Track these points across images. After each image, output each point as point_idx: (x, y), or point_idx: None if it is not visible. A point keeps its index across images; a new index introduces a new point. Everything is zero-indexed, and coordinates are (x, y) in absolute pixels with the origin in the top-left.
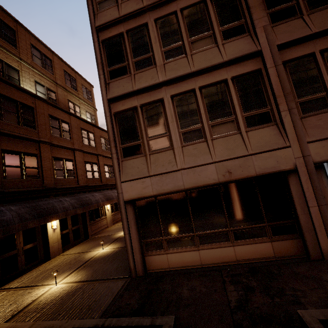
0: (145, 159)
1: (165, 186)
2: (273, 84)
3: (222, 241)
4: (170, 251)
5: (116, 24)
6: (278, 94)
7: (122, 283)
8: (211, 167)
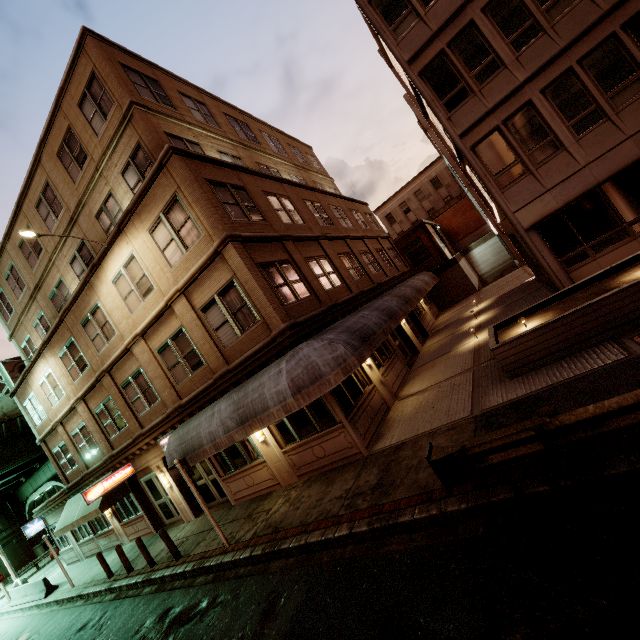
0: (533, 177)
1: (572, 192)
2: None
3: None
4: (599, 256)
5: (429, 45)
6: None
7: None
8: (627, 144)
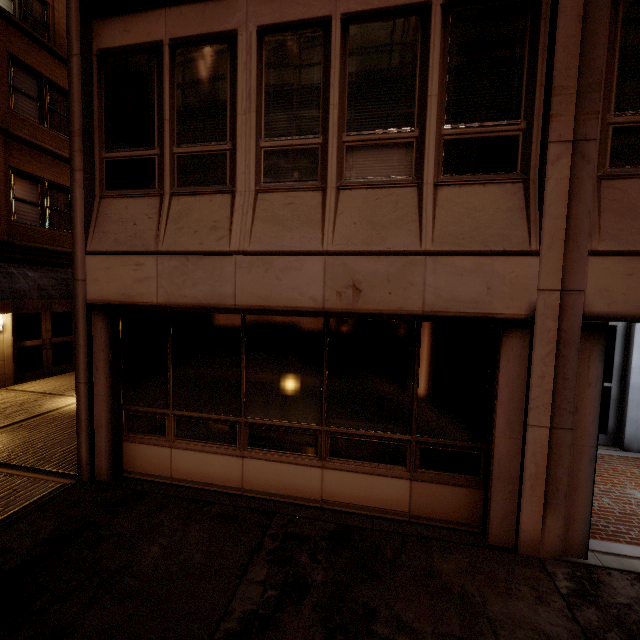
0: (158, 206)
1: (189, 289)
2: (559, 44)
3: (301, 450)
4: (180, 444)
5: None
6: (560, 83)
7: (49, 488)
8: (315, 264)
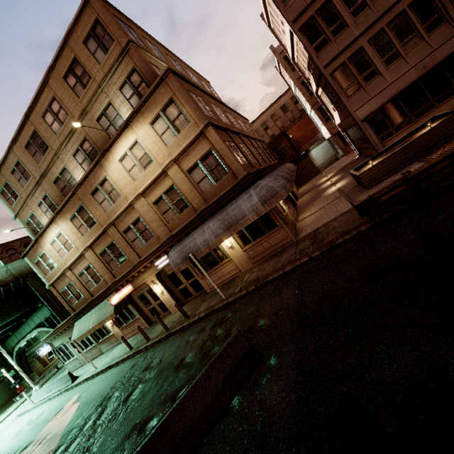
0: (364, 91)
1: (385, 98)
2: None
3: (430, 110)
4: (398, 134)
5: (304, 12)
6: (444, 1)
7: None
8: (412, 71)
